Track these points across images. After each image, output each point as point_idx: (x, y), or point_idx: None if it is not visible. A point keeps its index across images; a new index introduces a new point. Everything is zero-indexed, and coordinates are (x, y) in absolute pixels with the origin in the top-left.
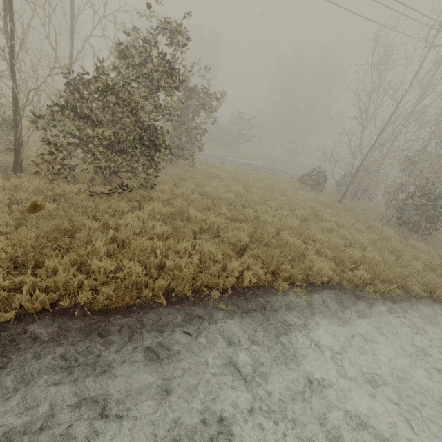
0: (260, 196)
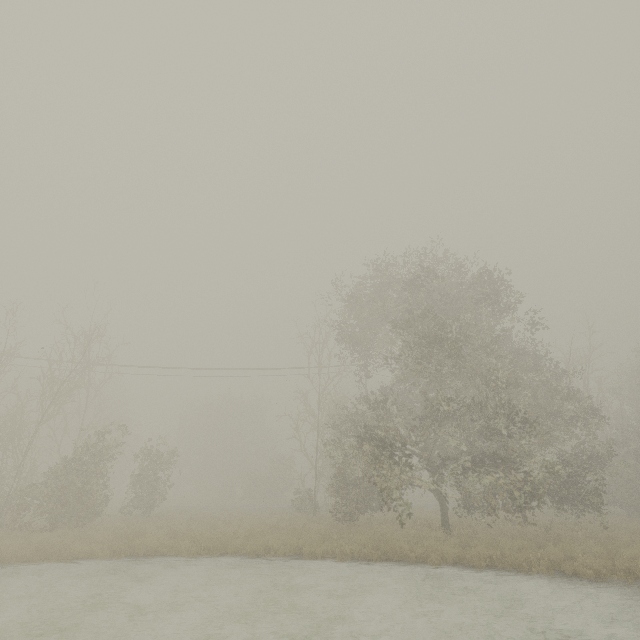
0: (192, 522)
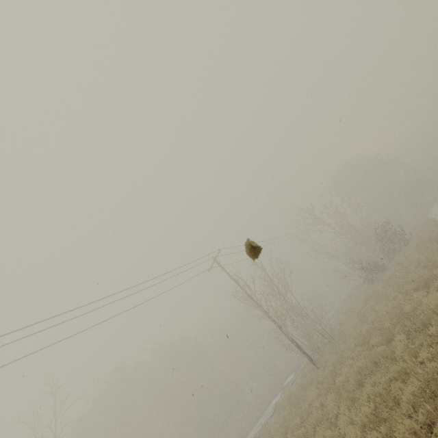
0: None
